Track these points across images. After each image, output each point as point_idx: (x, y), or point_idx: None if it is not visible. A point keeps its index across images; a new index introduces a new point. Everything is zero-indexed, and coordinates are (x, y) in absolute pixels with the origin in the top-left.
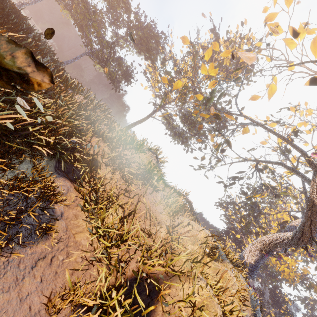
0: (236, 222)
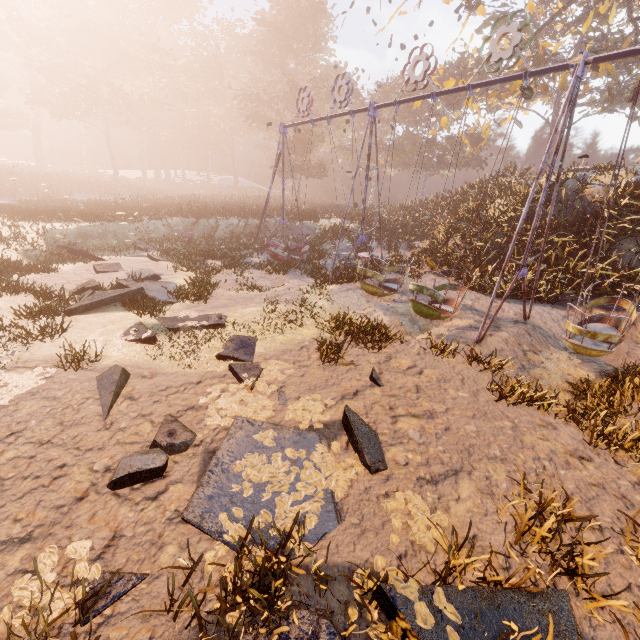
0: None
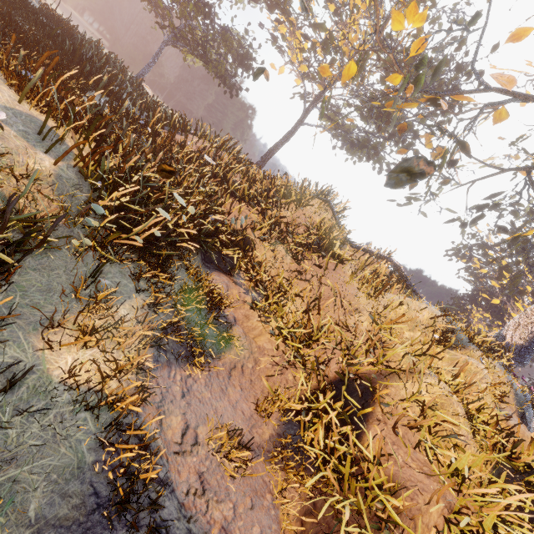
0: (491, 278)
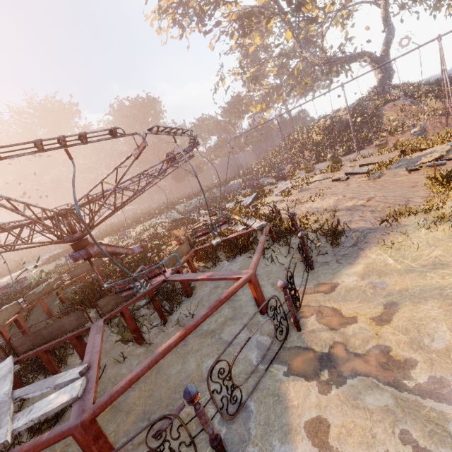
0: None
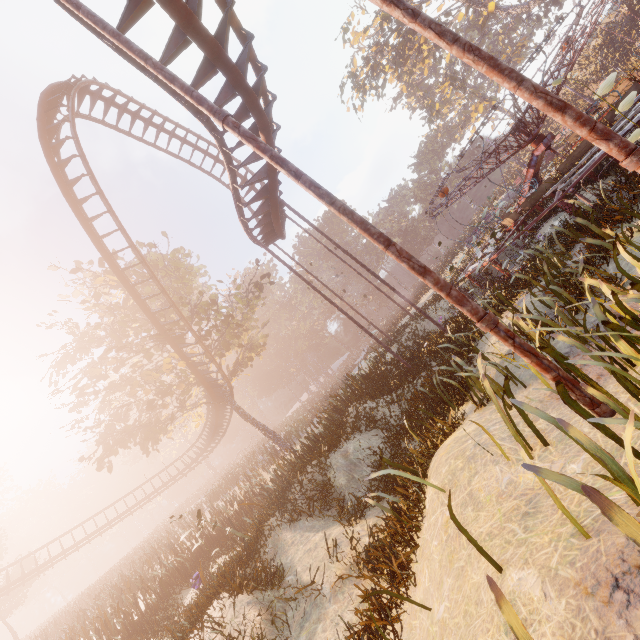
0: None
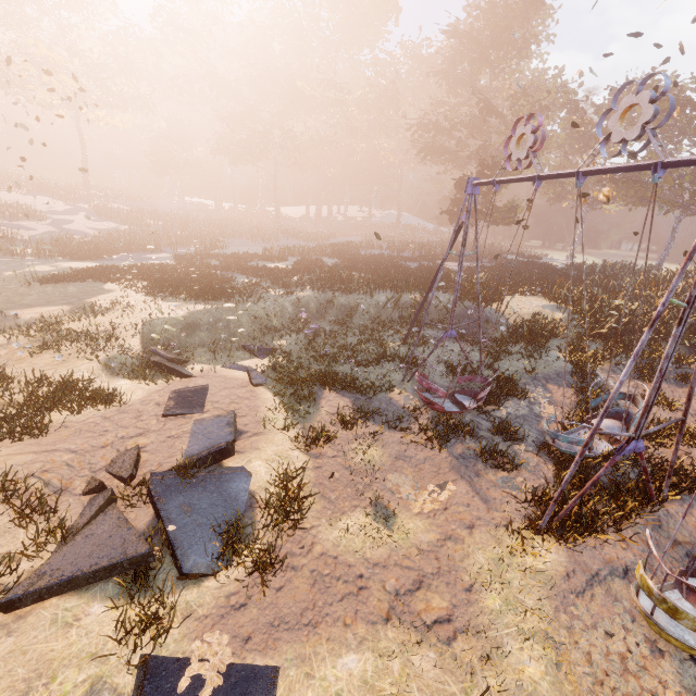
0: None
